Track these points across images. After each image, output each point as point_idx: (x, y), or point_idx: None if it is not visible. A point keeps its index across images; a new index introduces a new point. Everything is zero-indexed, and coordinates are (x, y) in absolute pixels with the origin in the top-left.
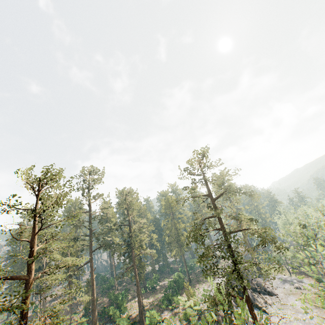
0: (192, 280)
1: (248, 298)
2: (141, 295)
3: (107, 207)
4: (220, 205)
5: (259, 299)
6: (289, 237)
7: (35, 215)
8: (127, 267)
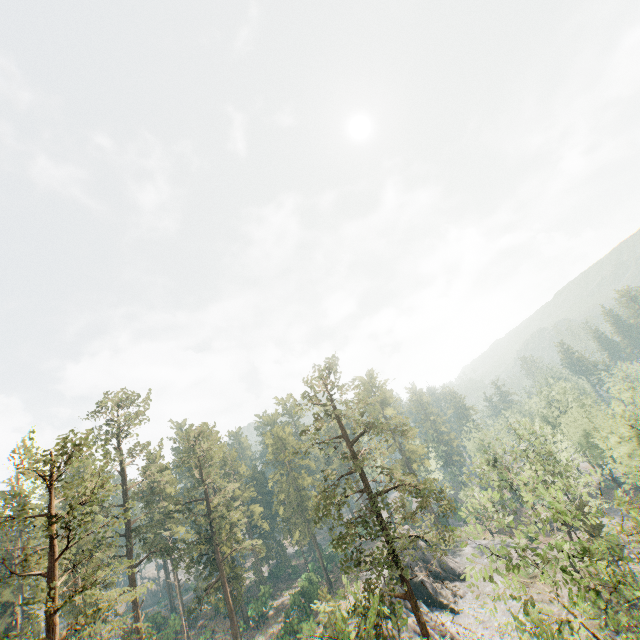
0: (335, 582)
1: (411, 592)
2: (240, 634)
3: (160, 469)
4: (363, 450)
5: (444, 592)
6: (474, 479)
7: (50, 524)
8: (209, 585)
